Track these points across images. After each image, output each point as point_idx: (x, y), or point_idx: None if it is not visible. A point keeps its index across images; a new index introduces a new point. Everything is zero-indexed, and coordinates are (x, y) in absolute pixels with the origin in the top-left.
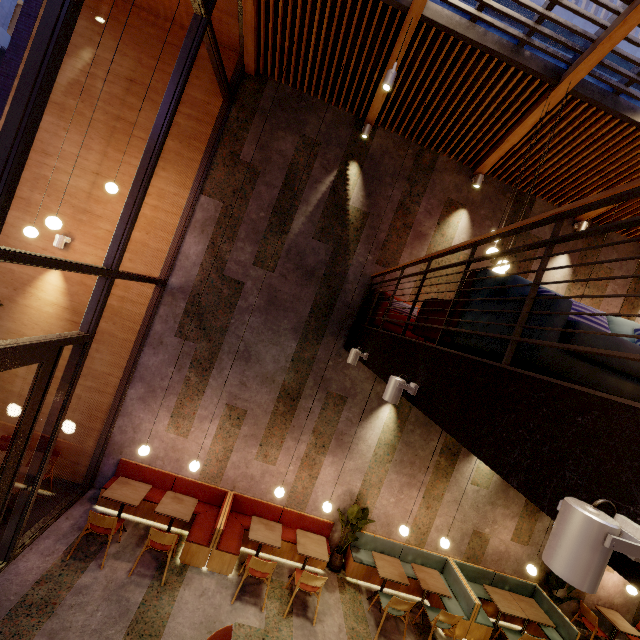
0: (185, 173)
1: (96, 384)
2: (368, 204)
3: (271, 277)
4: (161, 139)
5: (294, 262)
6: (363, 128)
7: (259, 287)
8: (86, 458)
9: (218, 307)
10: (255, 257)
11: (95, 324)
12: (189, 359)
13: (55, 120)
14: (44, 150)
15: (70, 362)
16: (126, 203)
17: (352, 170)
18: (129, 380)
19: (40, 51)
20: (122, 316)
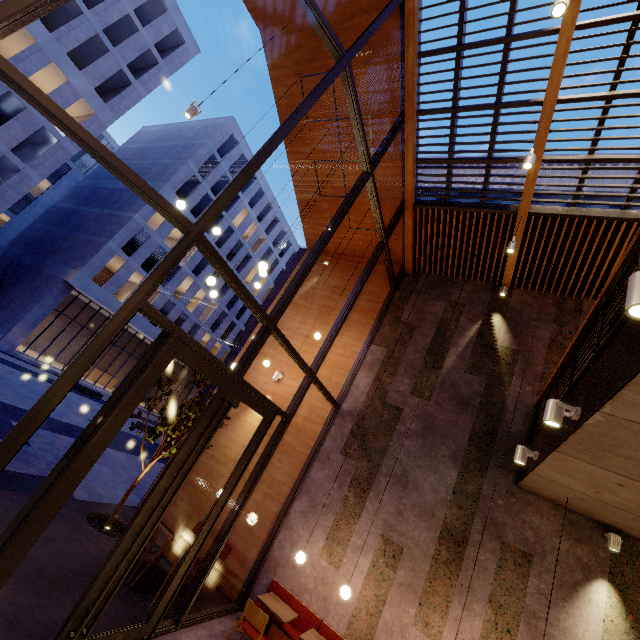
0: (361, 332)
1: (272, 491)
2: (516, 343)
3: (427, 405)
4: (354, 298)
5: (448, 392)
6: (500, 290)
7: (416, 413)
8: (245, 570)
9: (379, 429)
10: (412, 388)
11: (295, 409)
12: (349, 477)
13: (291, 311)
14: (281, 326)
15: (273, 436)
16: (329, 333)
17: (495, 319)
18: (297, 490)
19: (317, 247)
20: (303, 432)
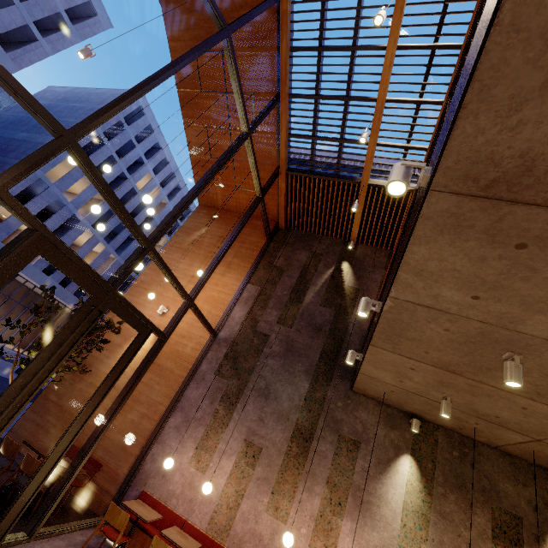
0: (240, 273)
1: (148, 411)
2: (358, 283)
3: (289, 331)
4: (232, 239)
5: (306, 321)
6: (349, 243)
7: (280, 338)
8: (116, 486)
9: (249, 352)
10: (278, 318)
11: (172, 330)
12: (221, 393)
13: (180, 255)
14: (170, 268)
15: (149, 353)
16: (208, 266)
17: (344, 266)
18: (173, 408)
19: (197, 185)
20: (182, 358)
